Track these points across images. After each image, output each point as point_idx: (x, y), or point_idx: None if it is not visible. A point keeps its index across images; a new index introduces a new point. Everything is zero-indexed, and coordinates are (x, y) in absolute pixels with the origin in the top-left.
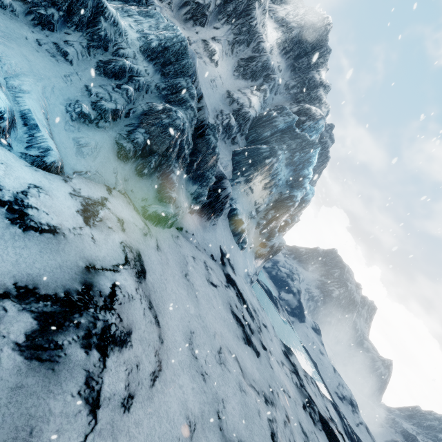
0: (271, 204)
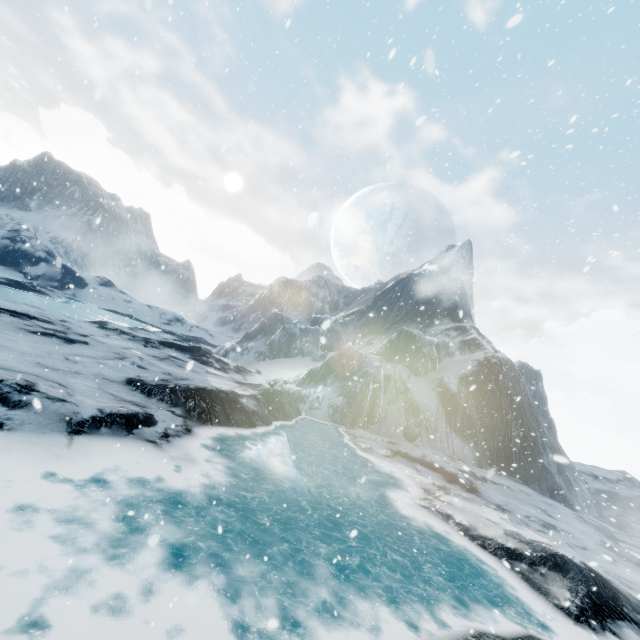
0: None
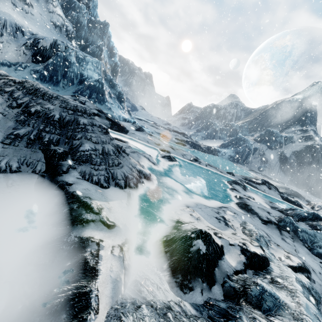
0: (111, 74)
